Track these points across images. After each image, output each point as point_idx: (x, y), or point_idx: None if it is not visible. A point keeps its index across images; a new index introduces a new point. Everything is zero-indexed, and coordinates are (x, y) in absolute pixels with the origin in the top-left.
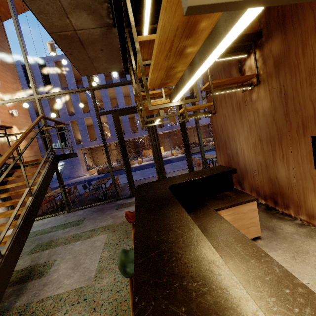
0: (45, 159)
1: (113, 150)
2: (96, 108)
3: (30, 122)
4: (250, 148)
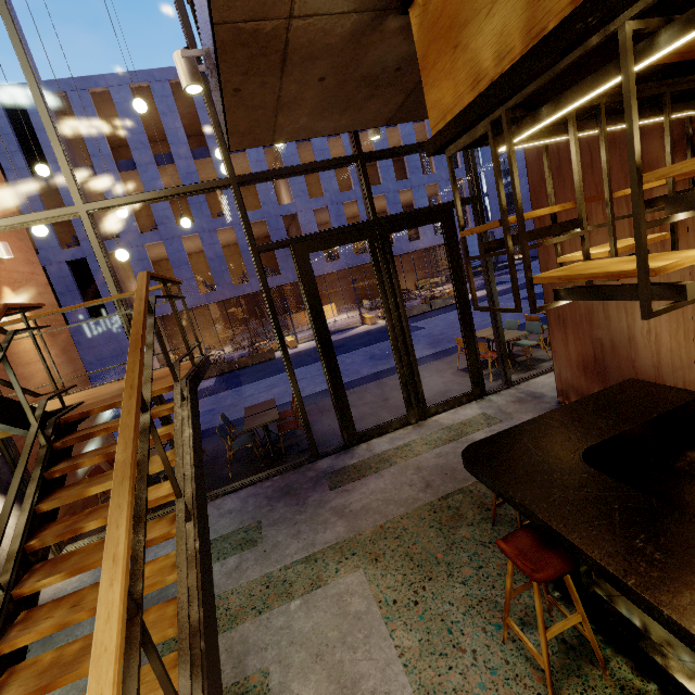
0: (180, 397)
1: (218, 317)
2: (251, 234)
3: (39, 271)
4: (685, 332)
